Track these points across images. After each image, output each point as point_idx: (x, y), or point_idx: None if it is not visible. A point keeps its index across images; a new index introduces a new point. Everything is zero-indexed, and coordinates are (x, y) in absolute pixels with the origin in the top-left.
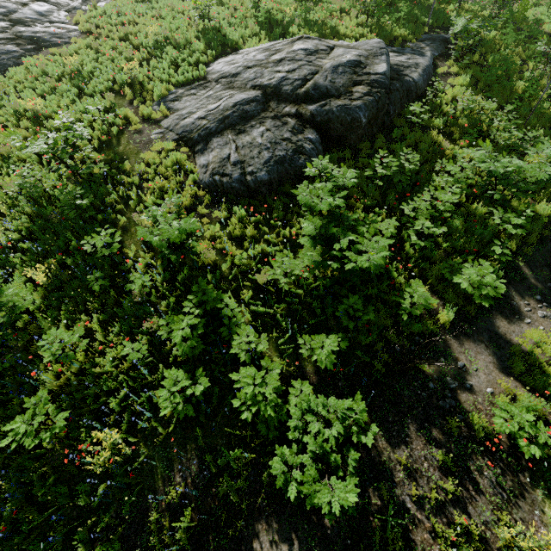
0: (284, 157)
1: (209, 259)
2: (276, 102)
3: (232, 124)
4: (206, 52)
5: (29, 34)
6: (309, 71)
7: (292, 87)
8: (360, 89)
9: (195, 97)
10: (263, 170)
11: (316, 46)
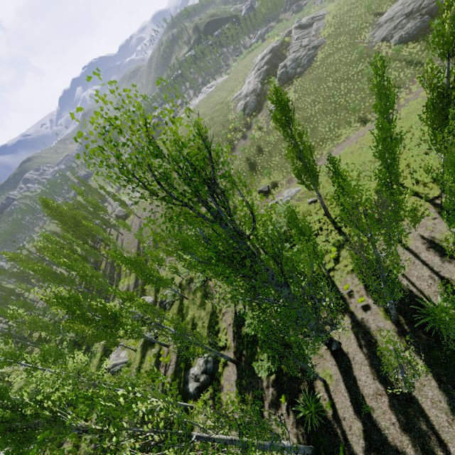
0: (419, 26)
1: (406, 54)
2: (411, 15)
3: (398, 28)
4: (374, 18)
5: (311, 47)
6: (421, 2)
7: (416, 9)
8: None
9: (379, 31)
10: (414, 31)
11: None
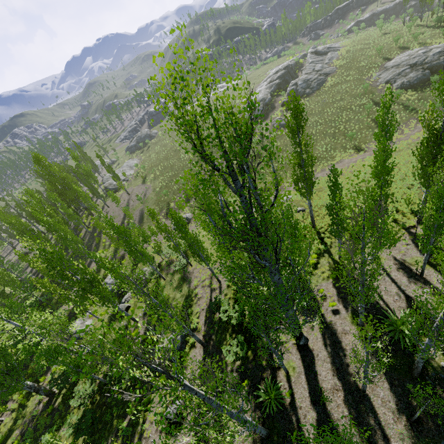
0: (420, 78)
1: (404, 99)
2: (415, 67)
3: (402, 75)
4: (382, 62)
5: (323, 73)
6: (425, 57)
7: (420, 62)
8: (442, 57)
9: (385, 73)
10: (415, 81)
11: (426, 50)
